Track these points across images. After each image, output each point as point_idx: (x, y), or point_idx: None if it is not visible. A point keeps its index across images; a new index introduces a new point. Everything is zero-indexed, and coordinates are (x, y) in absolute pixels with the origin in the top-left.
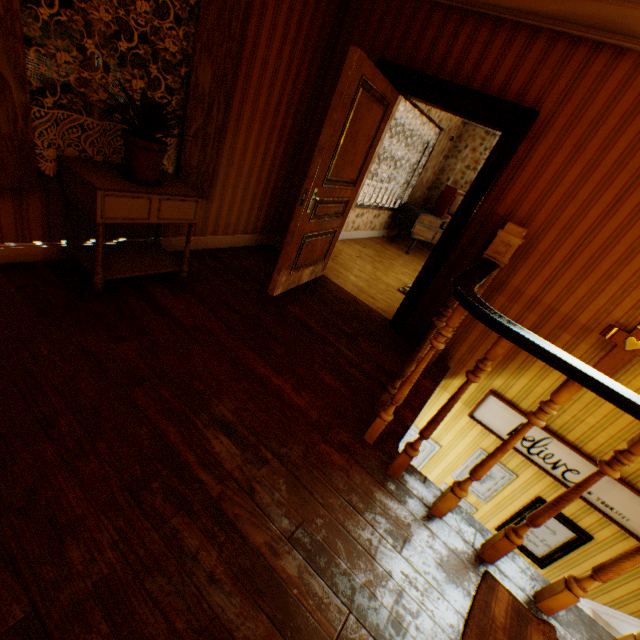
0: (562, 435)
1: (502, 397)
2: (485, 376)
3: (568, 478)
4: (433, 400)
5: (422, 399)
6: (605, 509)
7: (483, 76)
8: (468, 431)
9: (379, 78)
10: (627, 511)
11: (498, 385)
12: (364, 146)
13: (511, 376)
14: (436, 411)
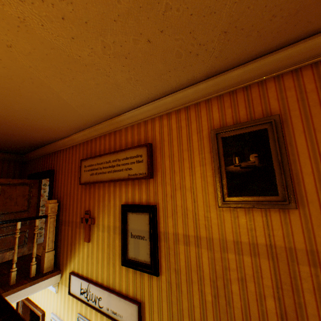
0: (93, 278)
1: (75, 272)
2: (69, 265)
3: (101, 305)
4: (62, 294)
5: (8, 290)
6: (115, 316)
7: (46, 167)
8: (73, 304)
9: (14, 180)
10: (120, 310)
11: (73, 267)
12: (23, 198)
13: (74, 259)
14: (64, 300)
